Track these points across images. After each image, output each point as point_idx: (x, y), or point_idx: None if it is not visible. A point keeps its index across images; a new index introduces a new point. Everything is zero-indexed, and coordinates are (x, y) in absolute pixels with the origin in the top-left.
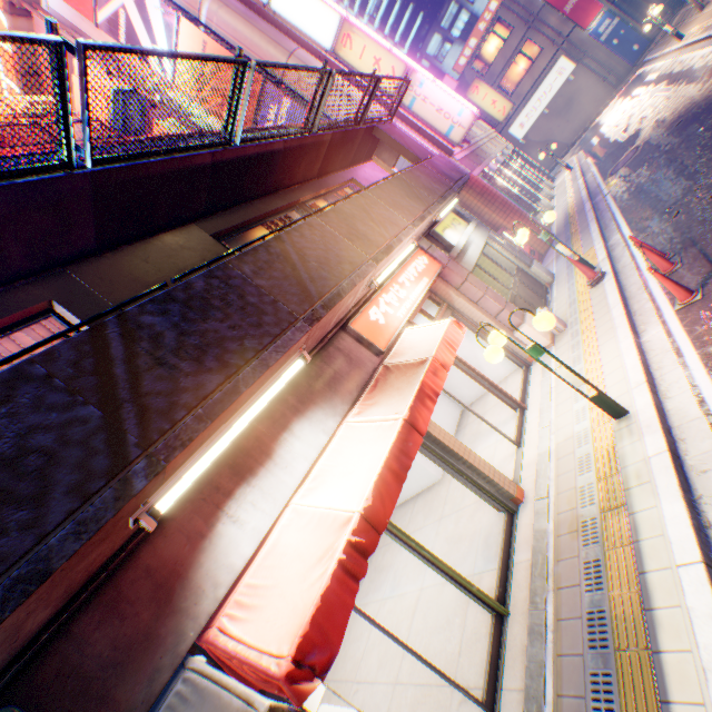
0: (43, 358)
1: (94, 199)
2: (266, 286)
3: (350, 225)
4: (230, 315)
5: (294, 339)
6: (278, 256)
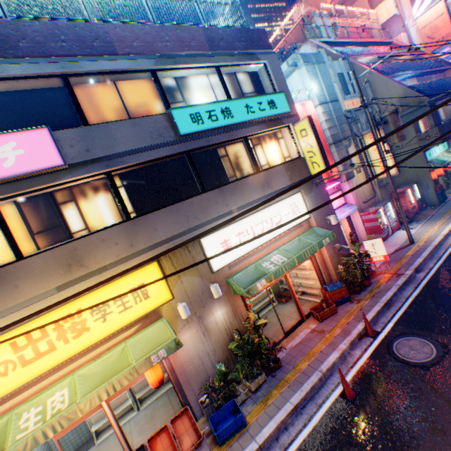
0: None
1: None
2: None
3: None
4: None
5: None
6: None
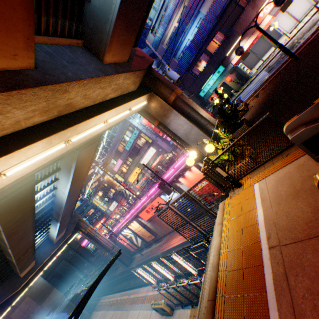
0: (219, 47)
1: (219, 18)
2: (236, 31)
3: (254, 4)
4: (231, 37)
5: (238, 38)
6: (238, 23)
